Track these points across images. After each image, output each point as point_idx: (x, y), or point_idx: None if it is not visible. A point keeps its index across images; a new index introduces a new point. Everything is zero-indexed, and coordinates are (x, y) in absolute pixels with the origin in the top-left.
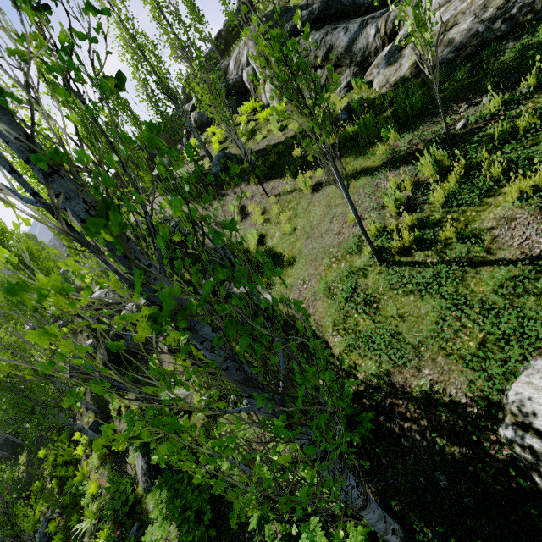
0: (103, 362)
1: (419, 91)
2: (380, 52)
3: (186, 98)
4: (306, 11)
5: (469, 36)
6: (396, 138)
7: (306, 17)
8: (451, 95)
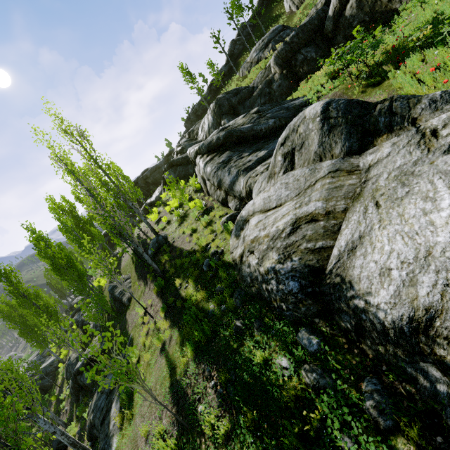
0: (71, 387)
1: (222, 306)
2: (250, 199)
3: (188, 130)
4: (216, 136)
5: (255, 276)
6: (193, 356)
7: (216, 141)
8: (221, 346)
